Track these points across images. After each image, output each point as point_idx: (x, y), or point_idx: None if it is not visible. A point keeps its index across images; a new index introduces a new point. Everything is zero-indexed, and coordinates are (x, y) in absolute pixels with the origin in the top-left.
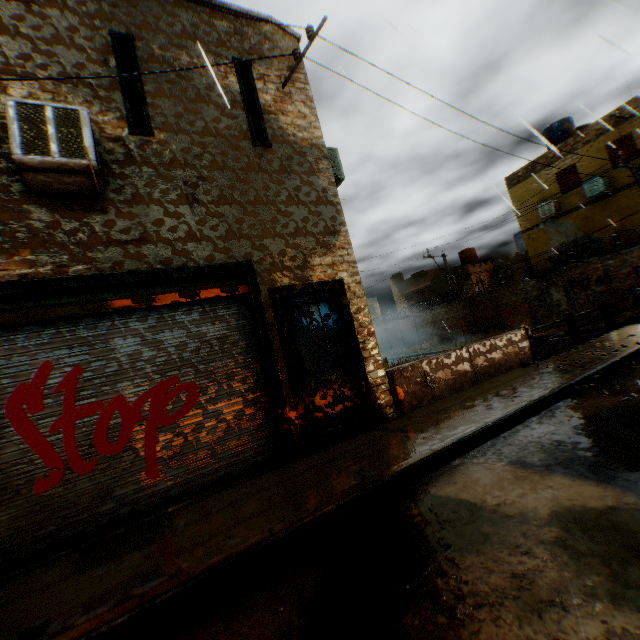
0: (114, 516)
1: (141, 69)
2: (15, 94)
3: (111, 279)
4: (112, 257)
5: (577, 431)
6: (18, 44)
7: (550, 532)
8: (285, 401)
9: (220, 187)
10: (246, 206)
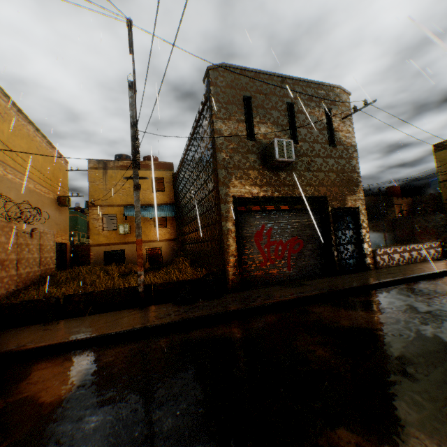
0: (279, 280)
1: (295, 116)
2: (262, 130)
3: (285, 199)
4: (285, 190)
5: None
6: (262, 111)
7: None
8: (334, 253)
9: (317, 164)
10: (325, 173)
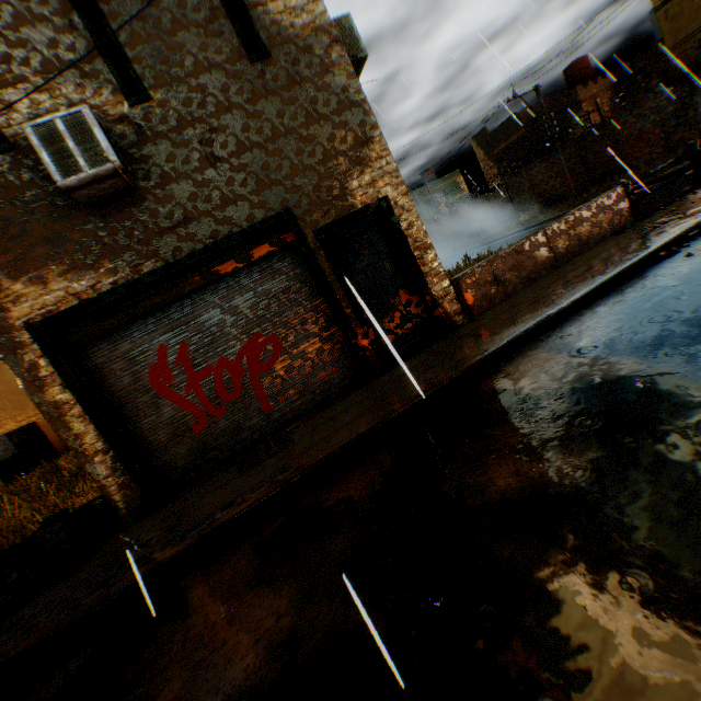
0: (251, 440)
1: (106, 16)
2: (21, 108)
3: (177, 266)
4: (169, 245)
5: (635, 308)
6: None
7: (563, 404)
8: (355, 333)
9: (234, 134)
10: (266, 146)
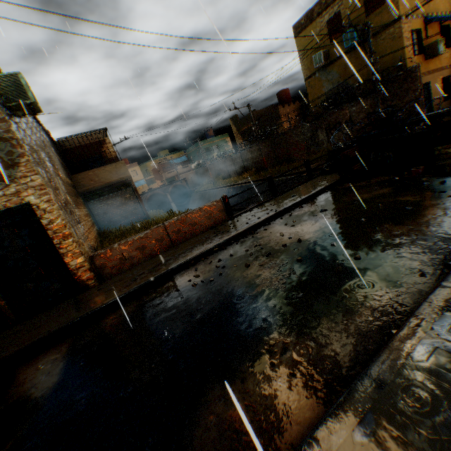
0: None
1: None
2: None
3: None
4: None
5: (132, 314)
6: None
7: None
8: None
9: None
10: None
